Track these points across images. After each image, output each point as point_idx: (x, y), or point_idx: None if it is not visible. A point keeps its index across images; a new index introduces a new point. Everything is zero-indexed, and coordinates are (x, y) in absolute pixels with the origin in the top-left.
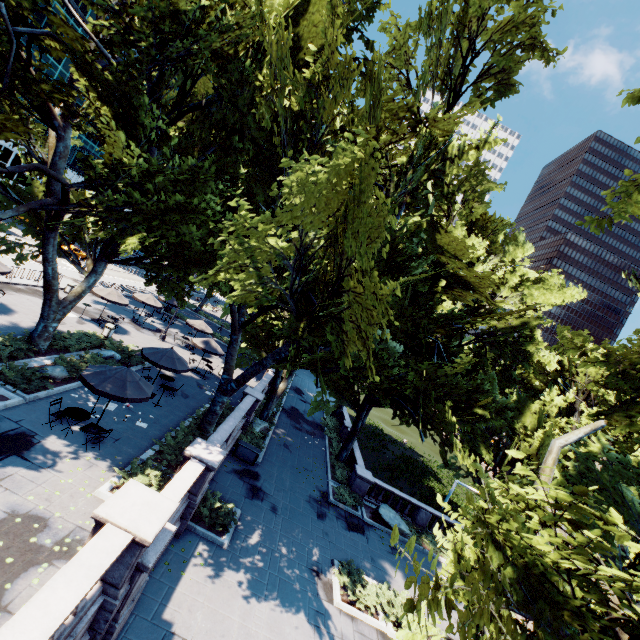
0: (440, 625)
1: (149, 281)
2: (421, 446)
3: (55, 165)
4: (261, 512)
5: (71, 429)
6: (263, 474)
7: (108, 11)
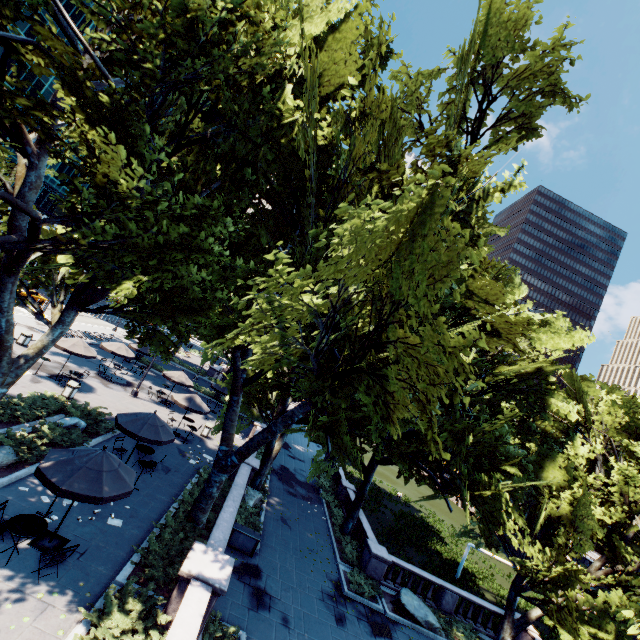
0: None
1: (131, 333)
2: (415, 498)
3: (23, 197)
4: (271, 630)
5: (16, 548)
6: (265, 567)
7: (111, 22)
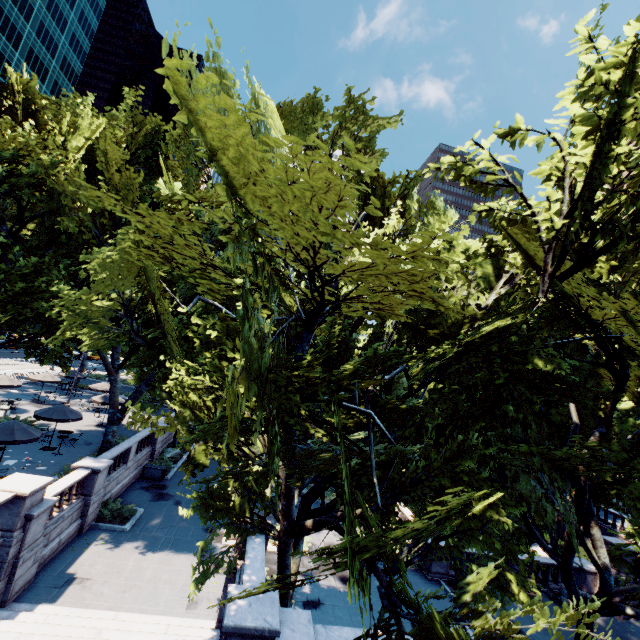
0: (317, 538)
1: (27, 354)
2: None
3: None
4: (165, 507)
5: None
6: (171, 485)
7: None
